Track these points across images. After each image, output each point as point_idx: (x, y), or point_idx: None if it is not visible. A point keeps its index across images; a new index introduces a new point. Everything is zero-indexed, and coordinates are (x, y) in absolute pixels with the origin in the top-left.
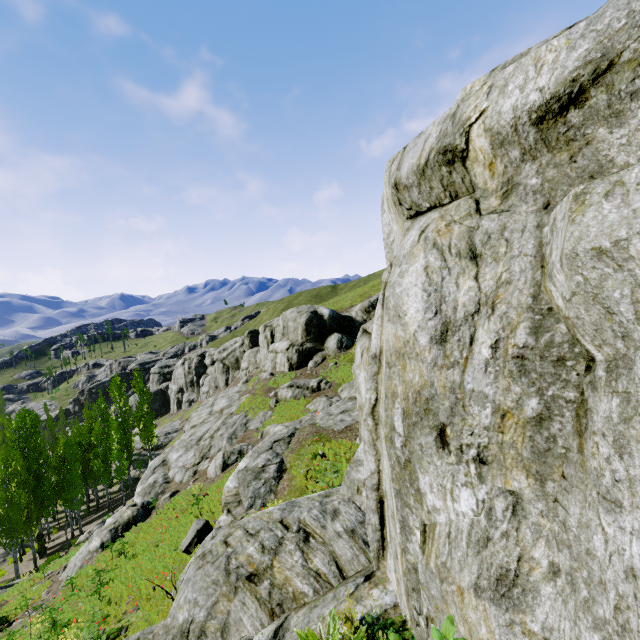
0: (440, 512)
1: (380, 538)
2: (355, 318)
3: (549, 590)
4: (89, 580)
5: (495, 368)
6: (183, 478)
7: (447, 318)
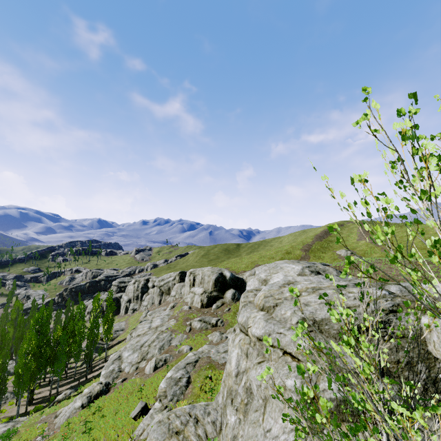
0: (229, 420)
1: (221, 426)
2: (245, 280)
3: (240, 439)
4: (81, 425)
5: (243, 389)
6: (130, 370)
7: (239, 370)
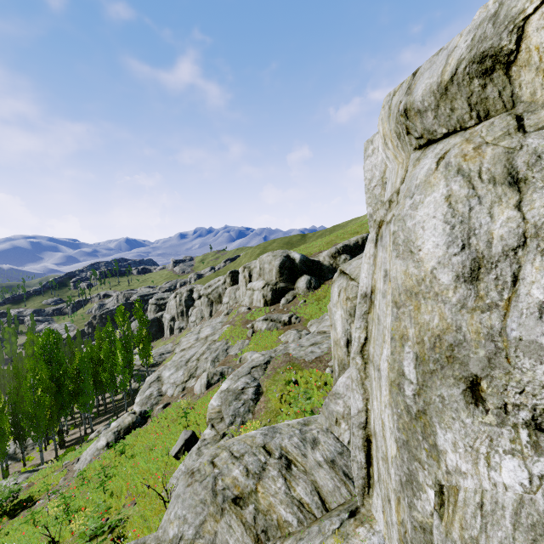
0: (466, 476)
1: (366, 476)
2: (323, 262)
3: None
4: (96, 474)
5: None
6: (174, 393)
7: (478, 253)
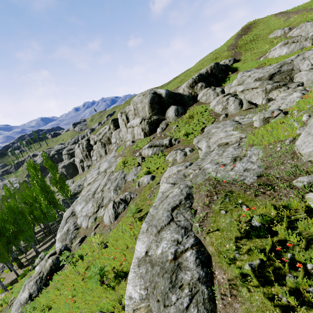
0: None
1: None
2: (183, 93)
3: None
4: None
5: None
6: (87, 224)
7: None
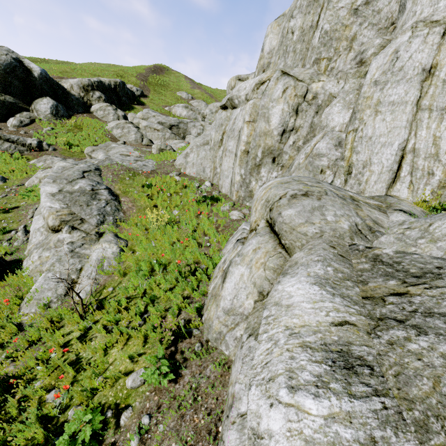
0: None
1: (394, 177)
2: (70, 91)
3: None
4: None
5: None
6: None
7: None
